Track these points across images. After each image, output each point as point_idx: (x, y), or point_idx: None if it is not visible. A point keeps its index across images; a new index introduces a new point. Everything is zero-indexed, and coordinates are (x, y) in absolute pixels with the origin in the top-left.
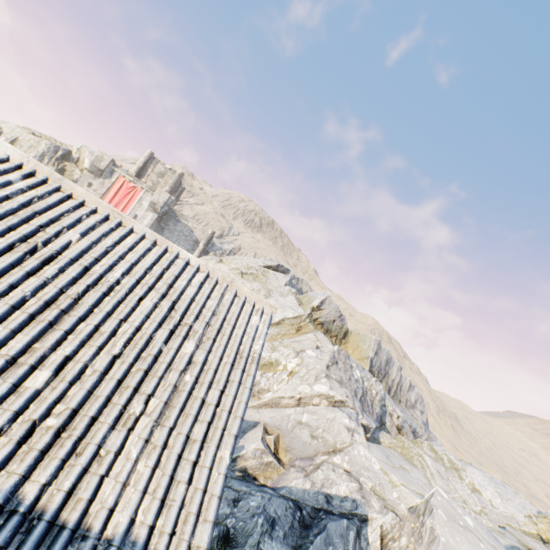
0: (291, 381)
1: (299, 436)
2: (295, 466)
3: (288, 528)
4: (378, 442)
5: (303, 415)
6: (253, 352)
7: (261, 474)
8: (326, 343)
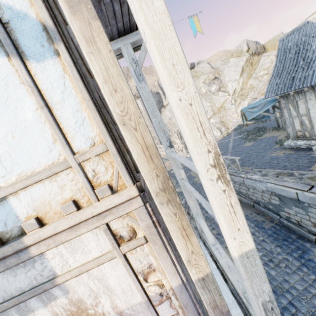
0: None
1: None
2: None
3: None
4: None
5: None
6: None
7: None
8: (274, 52)
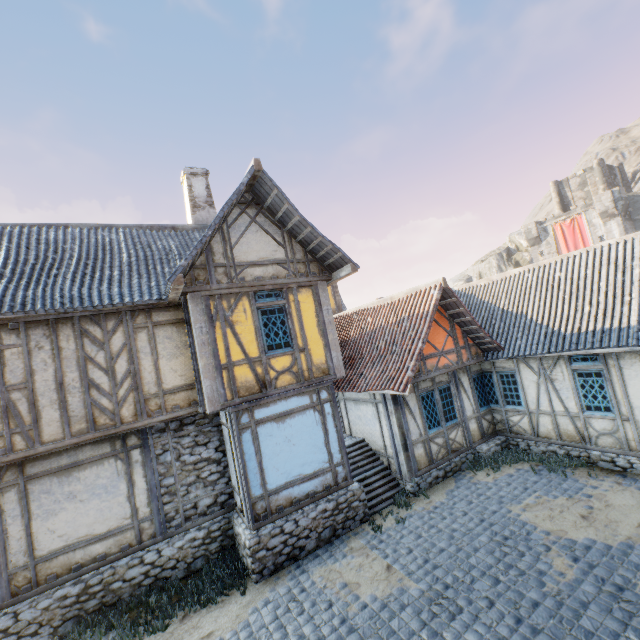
0: None
1: None
2: None
3: None
4: None
5: None
6: None
7: None
8: None
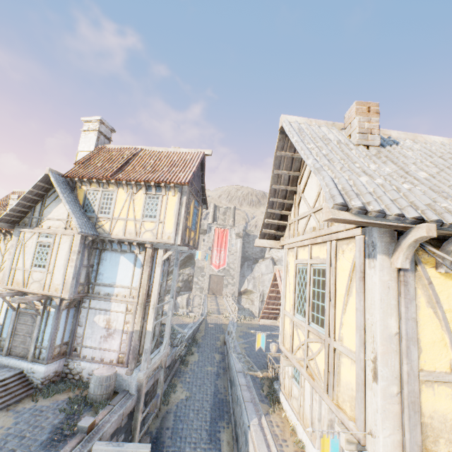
0: None
1: None
2: None
3: None
4: None
5: None
6: None
7: None
8: None
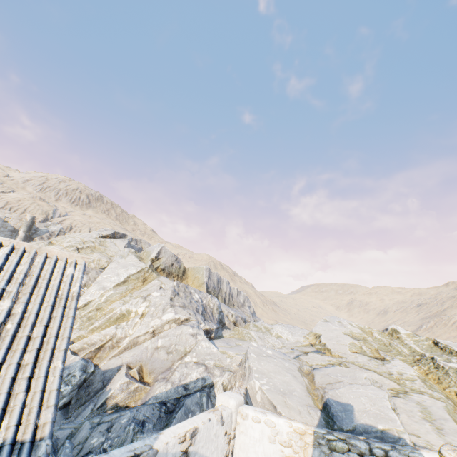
0: (144, 321)
1: (158, 358)
2: (158, 380)
3: (156, 420)
4: (222, 337)
5: (158, 341)
6: (73, 293)
7: (132, 401)
8: (169, 283)
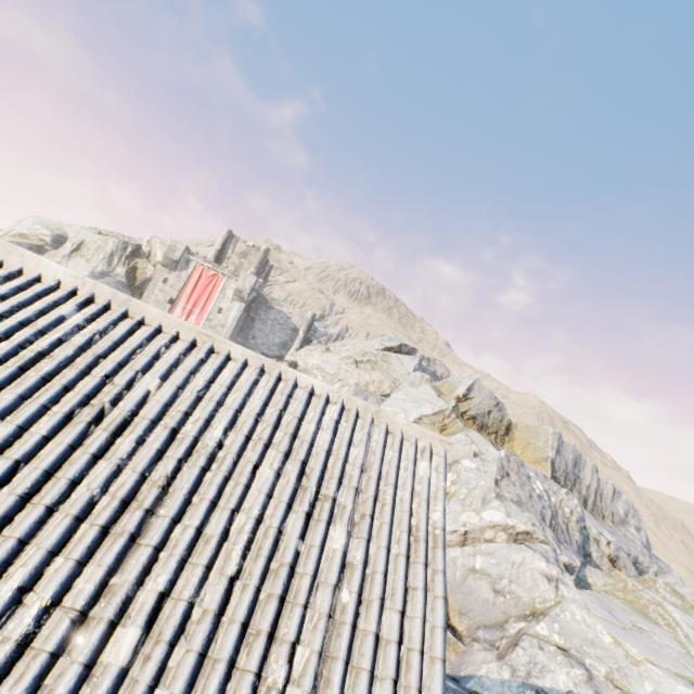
0: (449, 507)
1: (475, 590)
2: (478, 639)
3: None
4: (586, 584)
5: (475, 558)
6: (433, 526)
7: None
8: (485, 445)
